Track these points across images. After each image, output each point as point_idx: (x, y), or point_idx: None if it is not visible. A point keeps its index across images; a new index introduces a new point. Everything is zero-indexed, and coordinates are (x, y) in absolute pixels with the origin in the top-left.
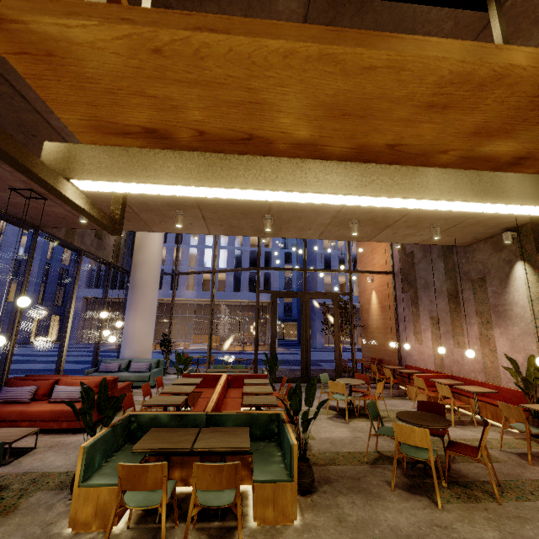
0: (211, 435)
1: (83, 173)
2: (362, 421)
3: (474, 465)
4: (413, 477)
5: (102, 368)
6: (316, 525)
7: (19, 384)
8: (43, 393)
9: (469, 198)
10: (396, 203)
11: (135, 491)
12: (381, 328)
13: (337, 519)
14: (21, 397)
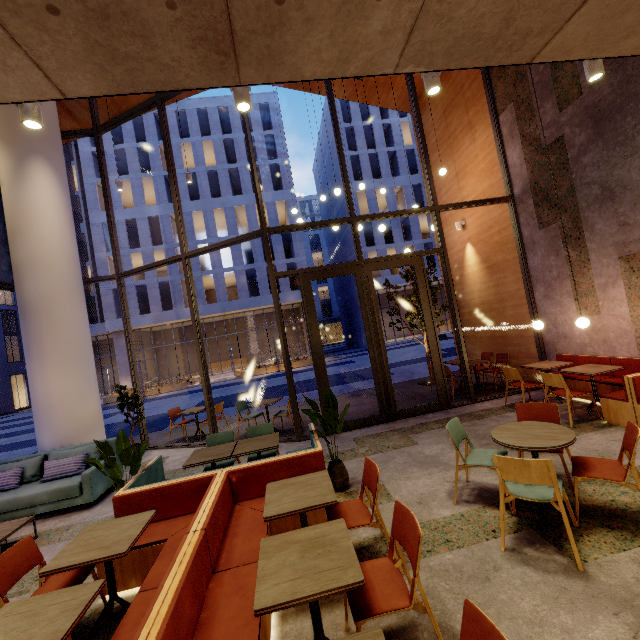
0: None
1: None
2: (612, 549)
3: None
4: None
5: None
6: None
7: None
8: None
9: None
10: None
11: None
12: (491, 303)
13: None
14: None
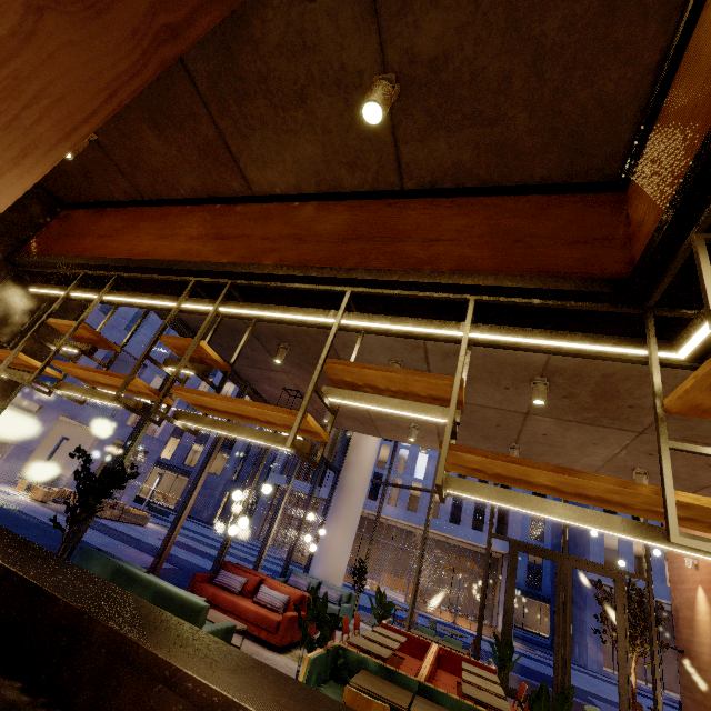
0: (428, 707)
1: (452, 488)
2: None
3: None
4: None
5: (291, 581)
6: None
7: (233, 571)
8: (249, 589)
9: (641, 538)
10: (598, 530)
11: None
12: None
13: None
14: (233, 585)
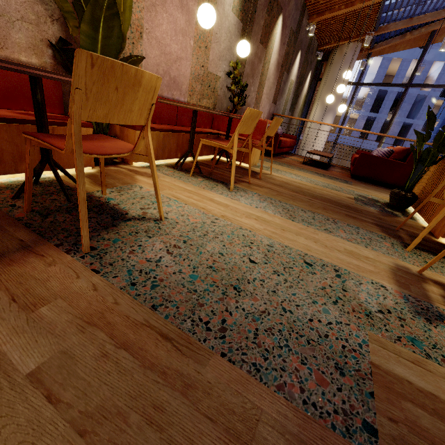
0: None
1: None
2: None
3: None
4: None
5: None
6: None
7: None
8: None
9: None
10: None
11: None
12: None
13: None
14: None
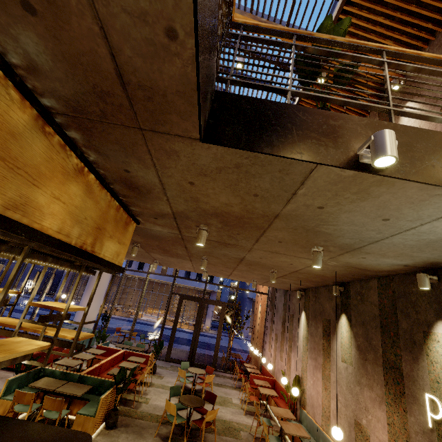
0: (69, 386)
1: None
2: None
3: (219, 436)
4: (174, 434)
5: None
6: (98, 441)
7: None
8: None
9: None
10: None
11: (21, 405)
12: (259, 333)
13: (111, 441)
14: None
